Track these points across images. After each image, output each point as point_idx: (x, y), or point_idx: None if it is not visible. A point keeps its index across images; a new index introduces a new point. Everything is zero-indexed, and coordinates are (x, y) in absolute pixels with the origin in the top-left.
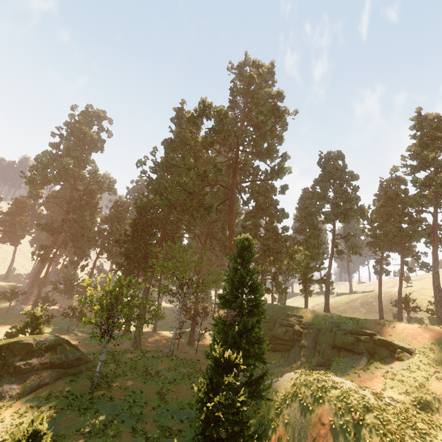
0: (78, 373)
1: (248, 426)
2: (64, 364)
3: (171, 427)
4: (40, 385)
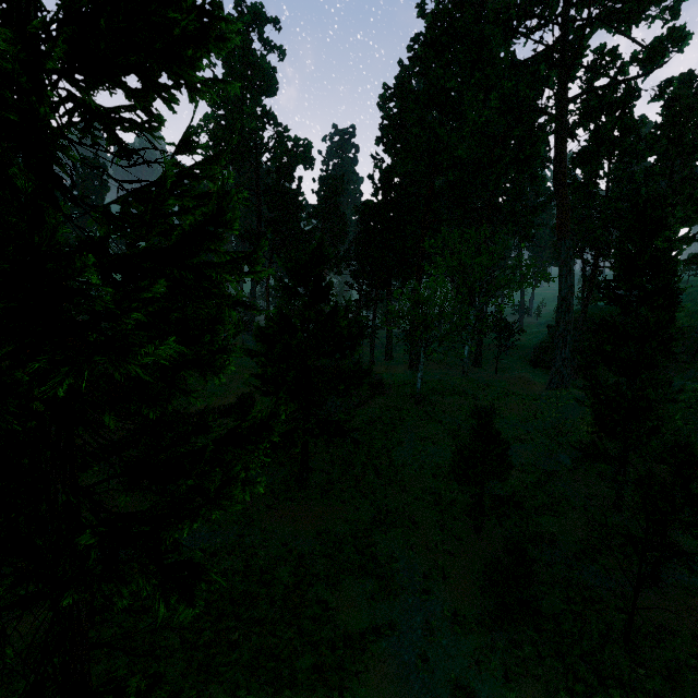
0: (385, 393)
1: (662, 425)
2: (372, 385)
3: (520, 436)
4: (361, 402)
